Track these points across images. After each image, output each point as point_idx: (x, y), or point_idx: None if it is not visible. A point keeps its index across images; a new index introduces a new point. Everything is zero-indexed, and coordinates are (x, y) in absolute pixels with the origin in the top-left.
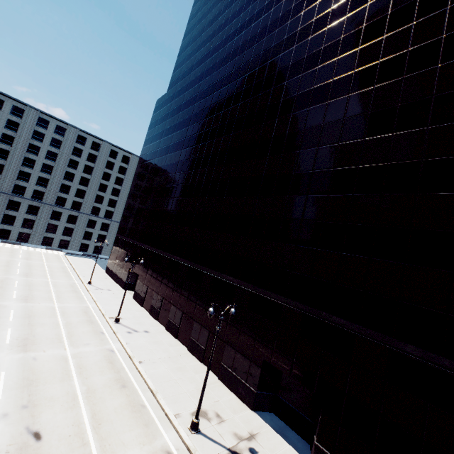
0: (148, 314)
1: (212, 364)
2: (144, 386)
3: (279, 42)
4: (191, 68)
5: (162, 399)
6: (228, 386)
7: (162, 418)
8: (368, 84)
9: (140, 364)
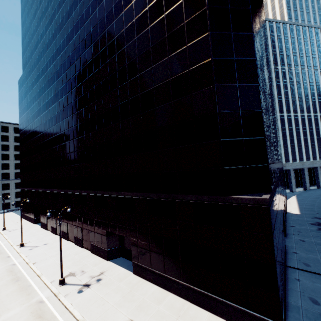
0: (51, 233)
1: (87, 246)
2: (34, 275)
3: (71, 28)
4: (32, 53)
5: (44, 277)
6: (96, 254)
7: (42, 286)
8: (113, 53)
9: (34, 264)
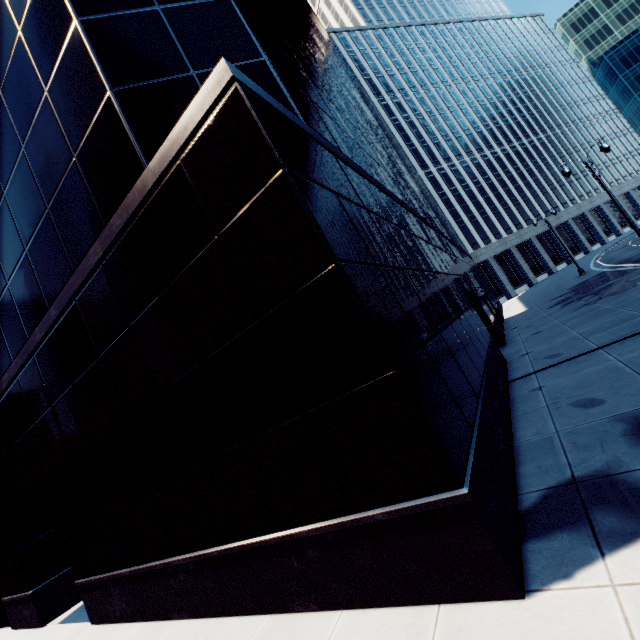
0: None
1: (4, 614)
2: None
3: None
4: None
5: None
6: (19, 626)
7: None
8: None
9: None
